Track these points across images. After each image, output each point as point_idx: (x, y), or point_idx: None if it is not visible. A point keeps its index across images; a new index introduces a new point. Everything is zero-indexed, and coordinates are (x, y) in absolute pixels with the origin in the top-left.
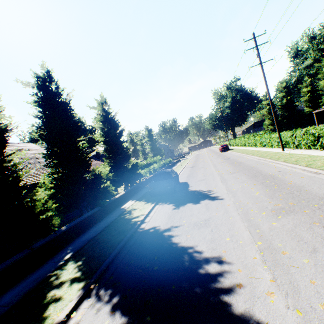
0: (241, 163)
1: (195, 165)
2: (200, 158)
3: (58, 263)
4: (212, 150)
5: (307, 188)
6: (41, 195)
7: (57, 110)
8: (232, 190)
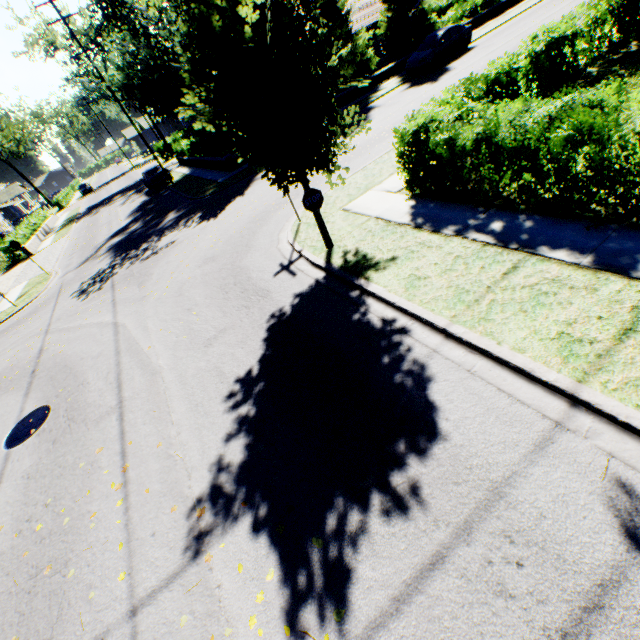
0: None
1: None
2: None
3: None
4: None
5: None
6: None
7: None
8: (460, 72)
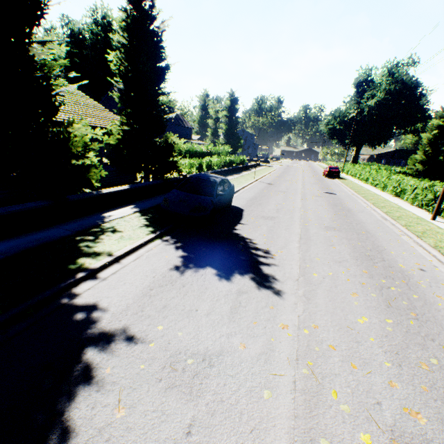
0: (349, 212)
1: (275, 183)
2: (290, 173)
3: None
4: (313, 168)
5: None
6: None
7: None
8: (310, 274)
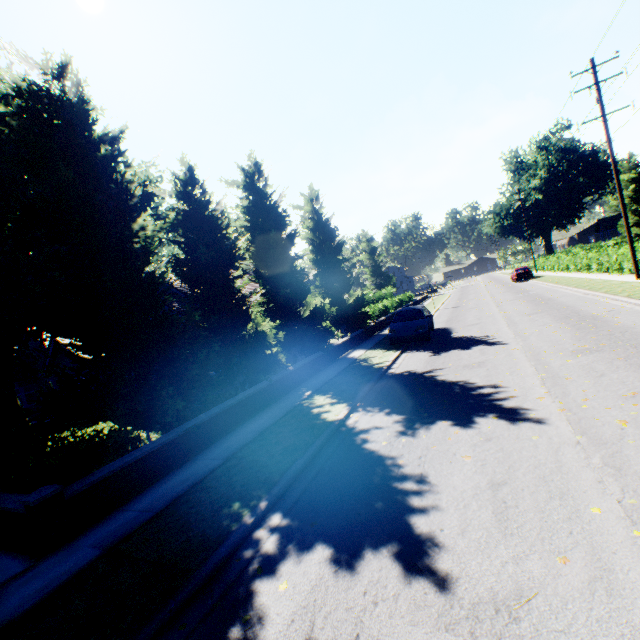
0: (549, 300)
1: (459, 305)
2: (470, 293)
3: (301, 397)
4: (497, 279)
5: (637, 329)
6: (266, 326)
7: (268, 217)
8: (522, 334)
